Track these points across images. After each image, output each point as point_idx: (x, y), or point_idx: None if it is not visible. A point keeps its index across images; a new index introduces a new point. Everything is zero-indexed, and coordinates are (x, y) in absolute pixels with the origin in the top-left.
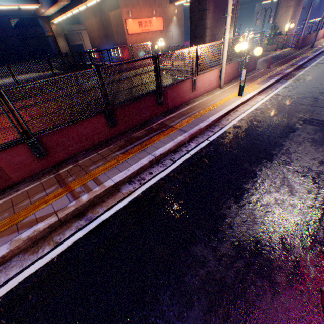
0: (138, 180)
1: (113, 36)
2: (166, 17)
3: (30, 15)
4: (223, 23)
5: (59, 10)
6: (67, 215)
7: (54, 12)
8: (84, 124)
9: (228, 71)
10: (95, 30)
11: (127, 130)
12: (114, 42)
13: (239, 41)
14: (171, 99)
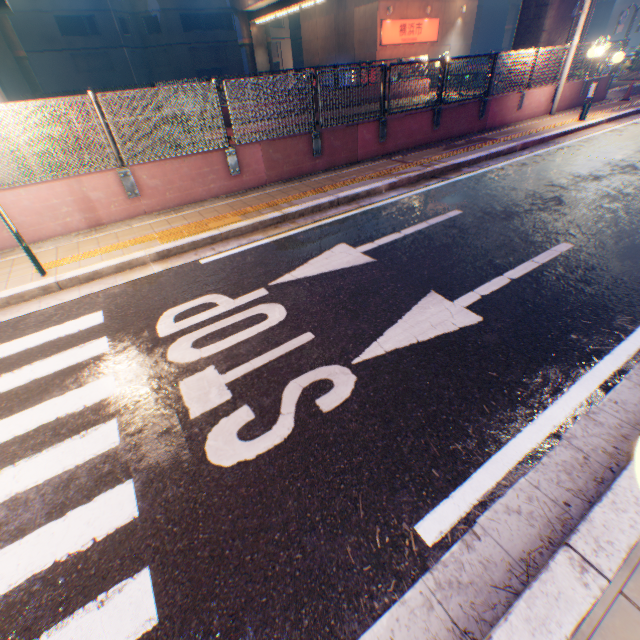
0: (476, 167)
1: (351, 49)
2: (445, 19)
3: (210, 11)
4: (566, 25)
5: (277, 3)
6: (427, 173)
7: (267, 6)
8: (415, 118)
9: (564, 93)
10: (319, 38)
11: (442, 141)
12: (351, 59)
13: (593, 45)
14: (491, 115)
